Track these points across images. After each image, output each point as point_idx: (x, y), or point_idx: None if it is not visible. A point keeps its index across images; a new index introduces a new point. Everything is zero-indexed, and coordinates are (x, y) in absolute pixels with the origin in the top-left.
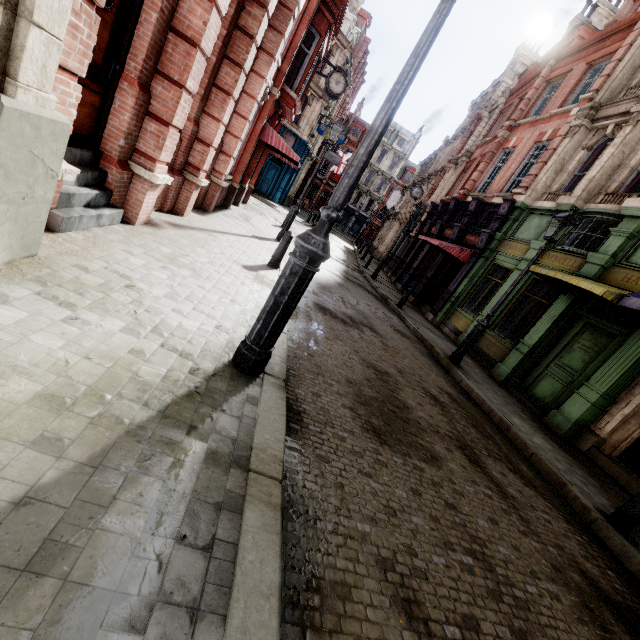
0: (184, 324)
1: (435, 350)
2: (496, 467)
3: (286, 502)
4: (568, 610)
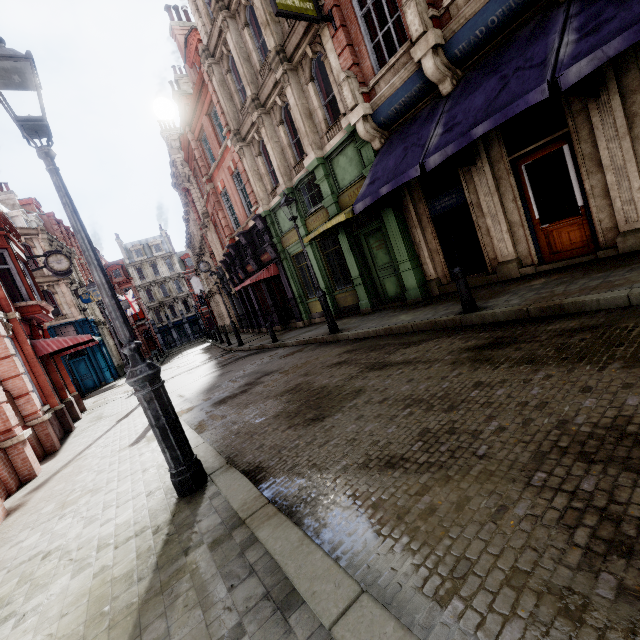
0: (120, 522)
1: (319, 339)
2: (397, 355)
3: (288, 509)
4: (467, 372)
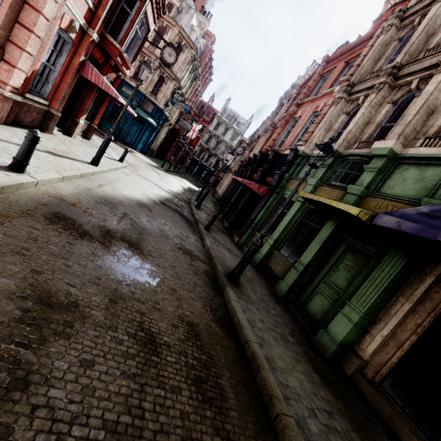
0: None
1: (217, 268)
2: None
3: None
4: None
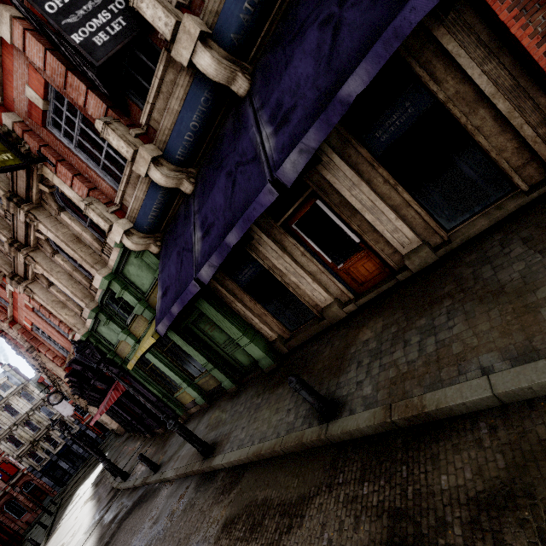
0: None
1: (196, 471)
2: None
3: None
4: None
